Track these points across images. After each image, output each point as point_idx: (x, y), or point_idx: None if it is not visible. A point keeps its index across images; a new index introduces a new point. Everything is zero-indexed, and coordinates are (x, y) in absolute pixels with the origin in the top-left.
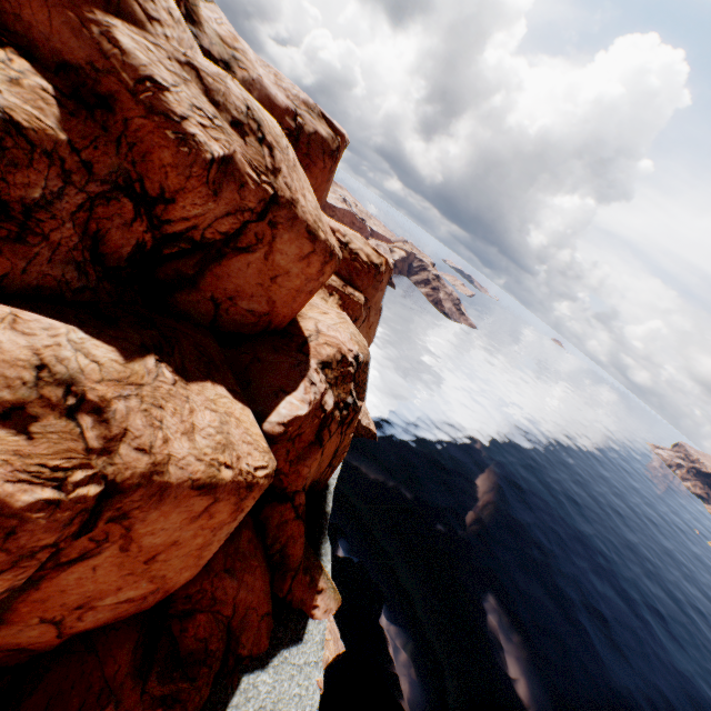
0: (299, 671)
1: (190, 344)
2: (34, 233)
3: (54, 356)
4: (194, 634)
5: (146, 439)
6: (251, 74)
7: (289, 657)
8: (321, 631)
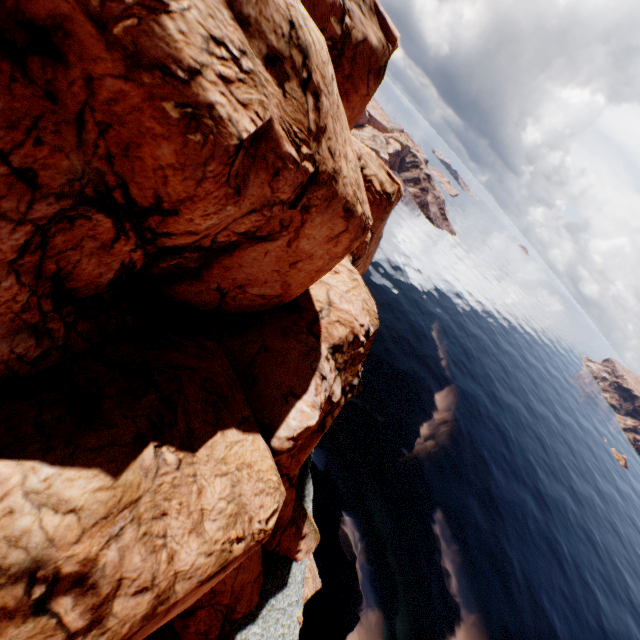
0: (283, 613)
1: (195, 387)
2: None
3: (4, 537)
4: (195, 630)
5: (146, 574)
6: None
7: (275, 603)
8: (302, 570)
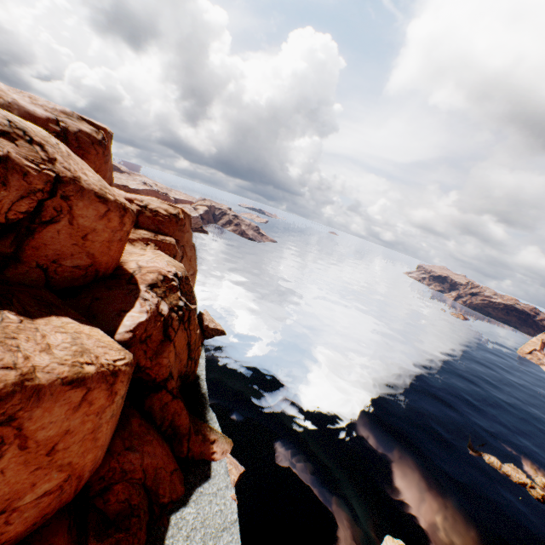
0: (215, 496)
1: (27, 296)
2: None
3: None
4: (117, 500)
5: (8, 360)
6: (6, 99)
7: (204, 491)
8: (224, 466)
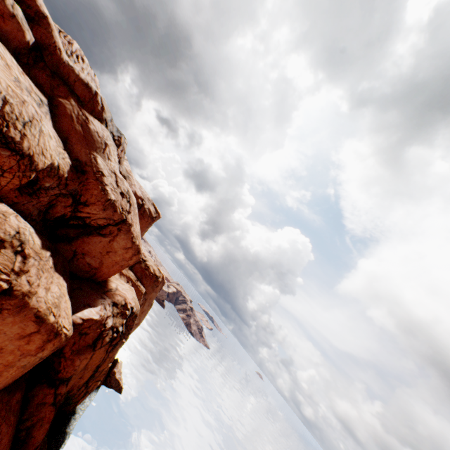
0: None
1: (62, 259)
2: (37, 195)
3: (24, 231)
4: None
5: (33, 279)
6: (132, 183)
7: None
8: None
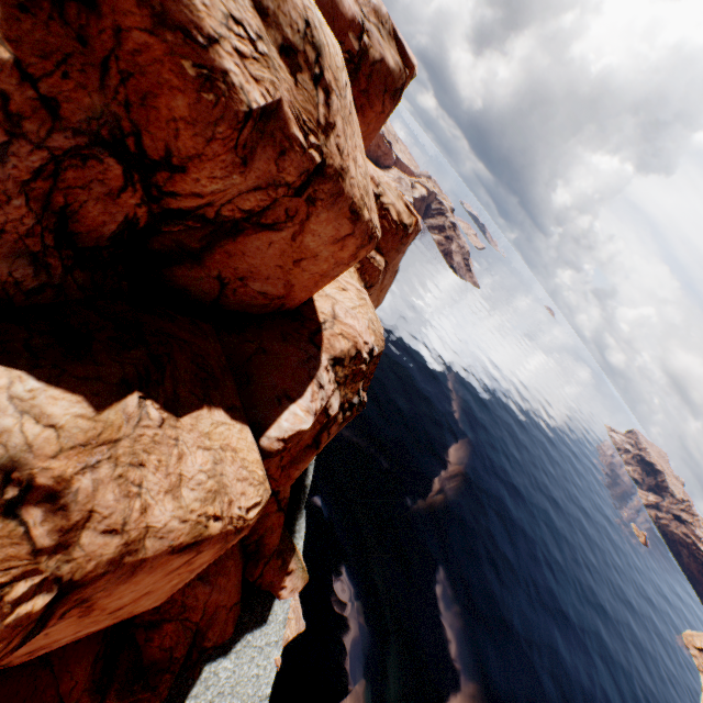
0: (259, 652)
1: (186, 358)
2: None
3: None
4: (160, 645)
5: (117, 516)
6: None
7: (252, 640)
8: (285, 610)
